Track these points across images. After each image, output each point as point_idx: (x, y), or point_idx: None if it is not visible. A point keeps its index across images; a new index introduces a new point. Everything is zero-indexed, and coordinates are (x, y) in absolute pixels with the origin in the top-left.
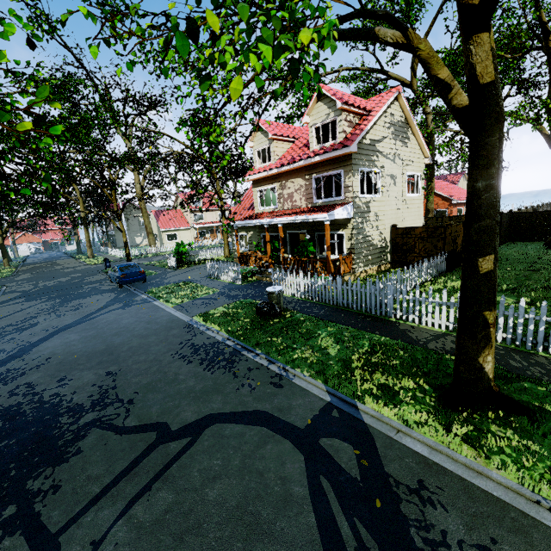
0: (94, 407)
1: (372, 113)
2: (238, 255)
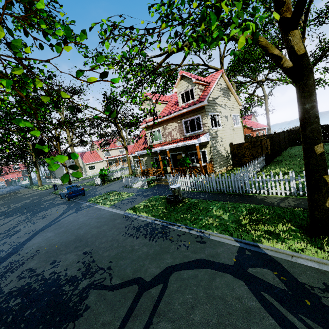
0: (85, 276)
1: (211, 83)
2: (141, 171)
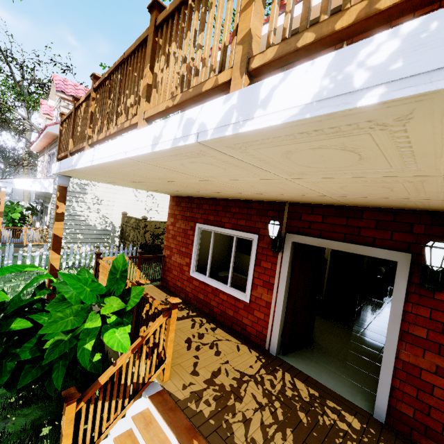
0: None
1: None
2: None
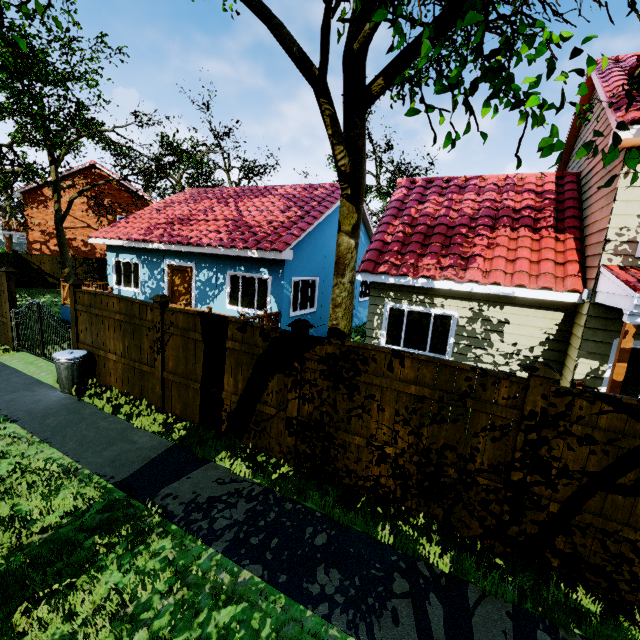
0: None
1: None
2: None
